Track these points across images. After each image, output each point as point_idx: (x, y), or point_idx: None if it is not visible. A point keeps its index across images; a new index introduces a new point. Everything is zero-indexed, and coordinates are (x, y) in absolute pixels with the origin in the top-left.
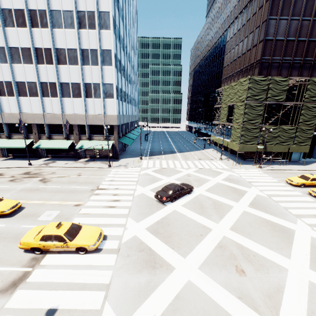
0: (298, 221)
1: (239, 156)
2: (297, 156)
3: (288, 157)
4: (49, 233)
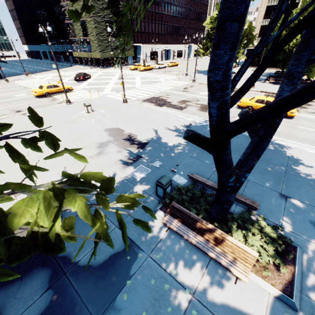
0: (136, 76)
1: (101, 65)
2: (130, 61)
3: (127, 62)
4: (49, 85)
